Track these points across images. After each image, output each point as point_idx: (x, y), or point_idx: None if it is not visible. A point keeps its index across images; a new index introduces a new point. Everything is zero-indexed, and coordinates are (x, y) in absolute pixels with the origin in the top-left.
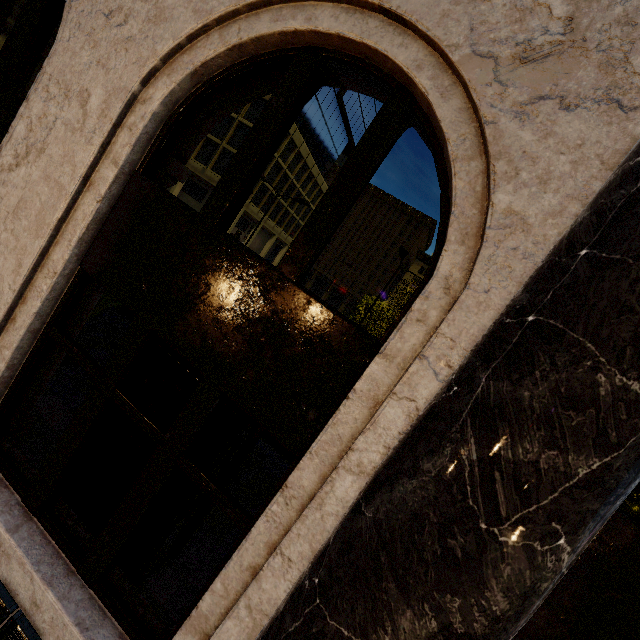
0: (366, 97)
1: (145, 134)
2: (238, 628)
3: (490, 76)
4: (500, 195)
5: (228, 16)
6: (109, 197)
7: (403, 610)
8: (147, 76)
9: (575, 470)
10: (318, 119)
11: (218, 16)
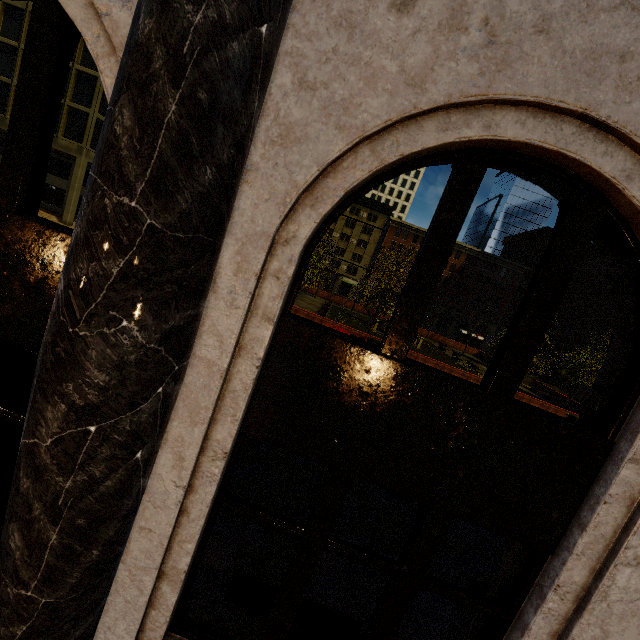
0: None
1: None
2: None
3: None
4: None
5: None
6: None
7: (47, 407)
8: None
9: (110, 271)
10: None
11: None
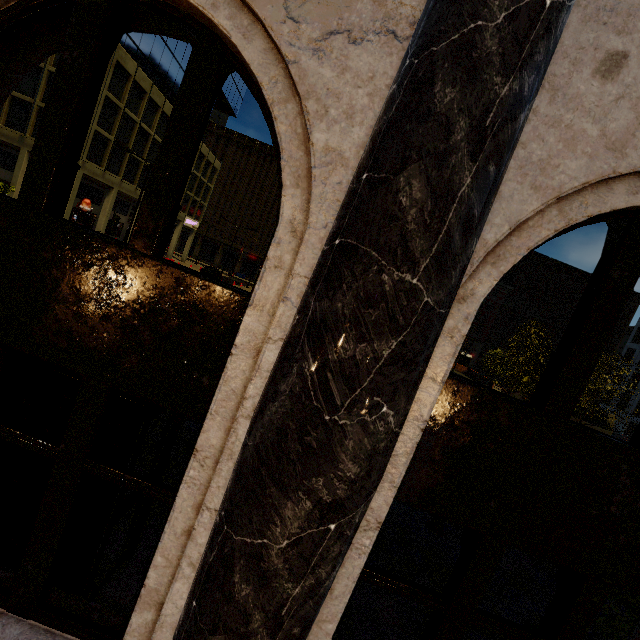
0: None
1: None
2: (187, 585)
3: (282, 13)
4: (317, 134)
5: None
6: None
7: (285, 504)
8: None
9: (381, 353)
10: (176, 71)
11: None
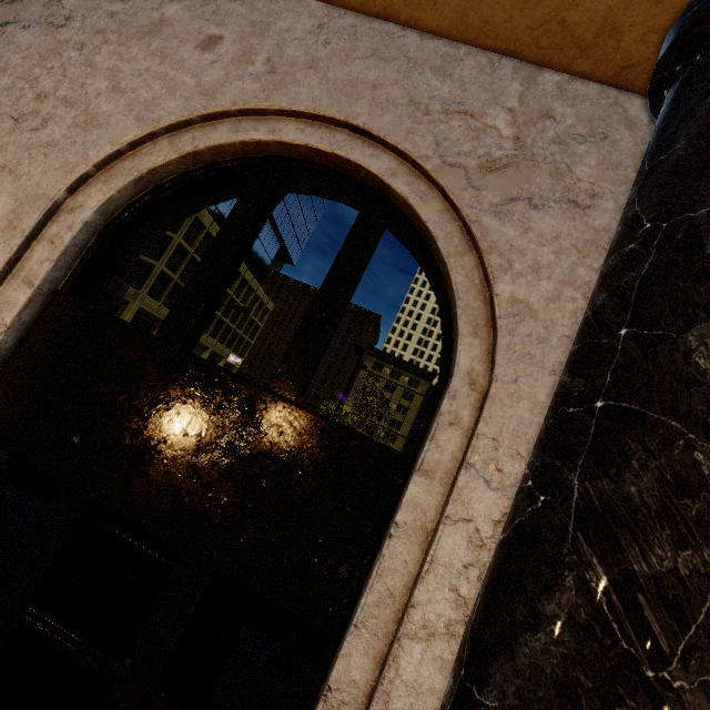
0: (292, 205)
1: (73, 246)
2: None
3: (463, 182)
4: (501, 285)
5: (179, 125)
6: (17, 326)
7: None
8: (76, 183)
9: None
10: None
11: (167, 125)
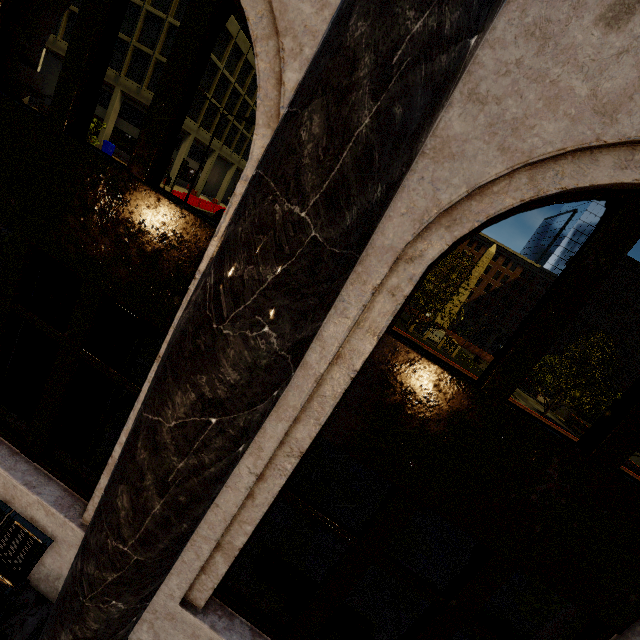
0: None
1: None
2: None
3: None
4: (289, 74)
5: None
6: None
7: (177, 392)
8: None
9: (265, 277)
10: None
11: None
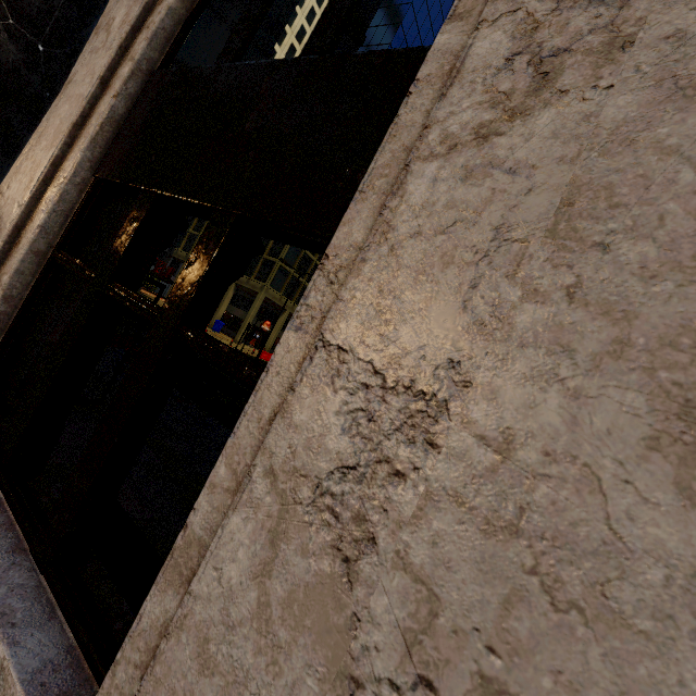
0: None
1: None
2: None
3: None
4: None
5: None
6: None
7: None
8: None
9: None
10: None
11: None
